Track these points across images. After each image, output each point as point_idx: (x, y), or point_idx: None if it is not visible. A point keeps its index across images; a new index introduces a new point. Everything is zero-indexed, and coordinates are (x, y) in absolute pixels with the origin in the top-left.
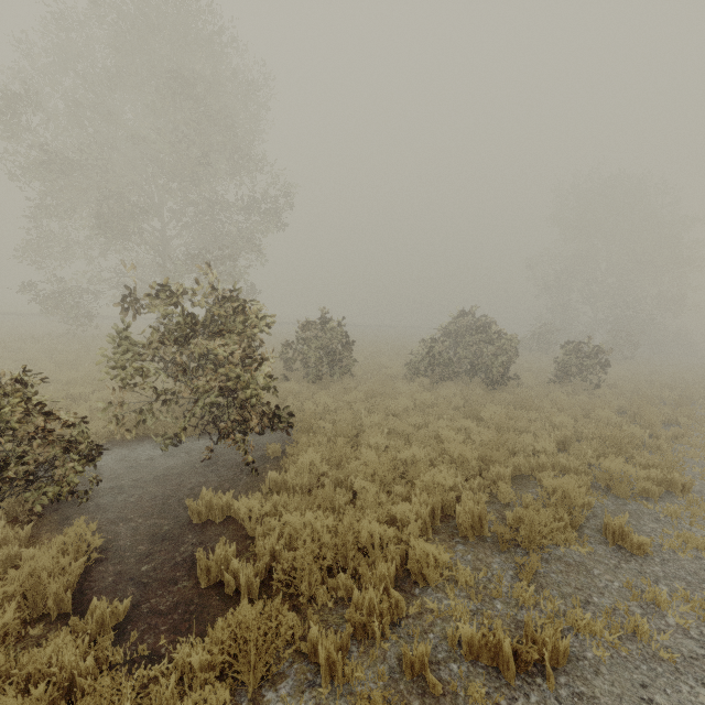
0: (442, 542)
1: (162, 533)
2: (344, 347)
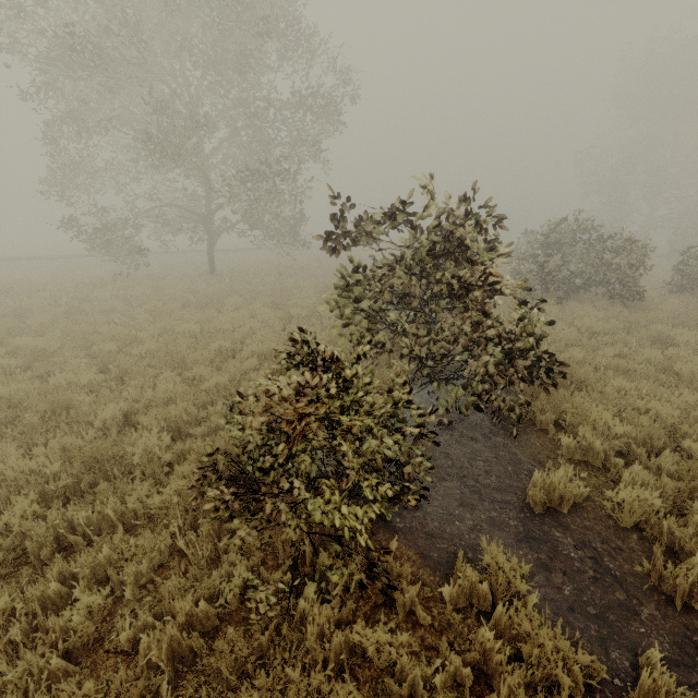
0: None
1: (520, 532)
2: None
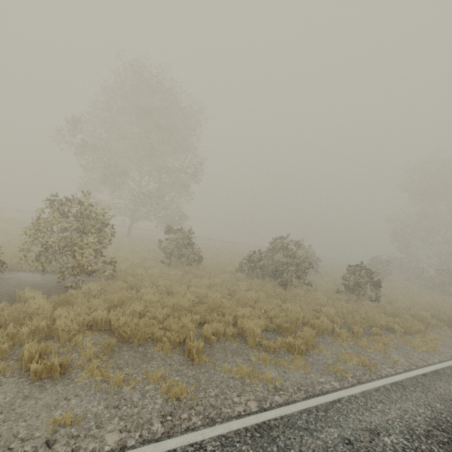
0: (103, 333)
1: None
2: (190, 247)
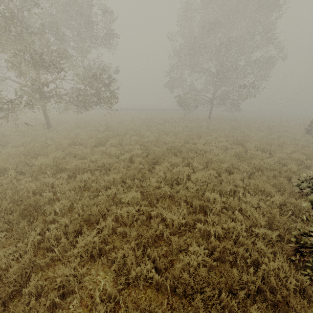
0: None
1: None
2: None
